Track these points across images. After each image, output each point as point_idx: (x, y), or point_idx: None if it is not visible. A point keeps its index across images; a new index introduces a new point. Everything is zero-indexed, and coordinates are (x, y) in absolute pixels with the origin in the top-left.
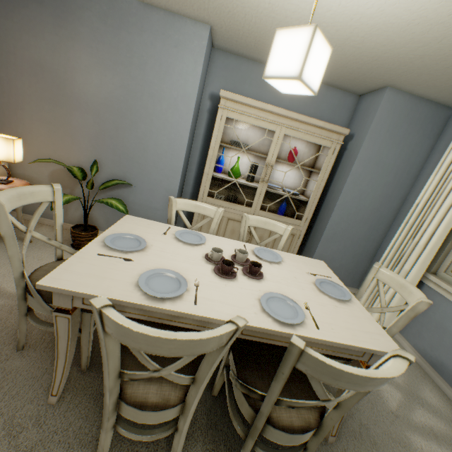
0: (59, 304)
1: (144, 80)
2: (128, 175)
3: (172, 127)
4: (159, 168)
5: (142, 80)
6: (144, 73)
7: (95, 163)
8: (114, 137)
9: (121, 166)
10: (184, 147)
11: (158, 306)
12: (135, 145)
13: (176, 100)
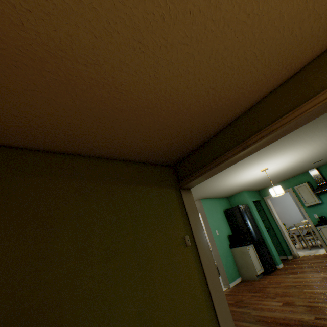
0: (292, 232)
1: (281, 204)
2: (291, 224)
3: (293, 209)
4: (297, 219)
5: (281, 205)
6: (281, 203)
7: (283, 224)
8: (283, 217)
9: (289, 223)
10: (298, 212)
11: (301, 227)
12: (288, 217)
13: (290, 204)
